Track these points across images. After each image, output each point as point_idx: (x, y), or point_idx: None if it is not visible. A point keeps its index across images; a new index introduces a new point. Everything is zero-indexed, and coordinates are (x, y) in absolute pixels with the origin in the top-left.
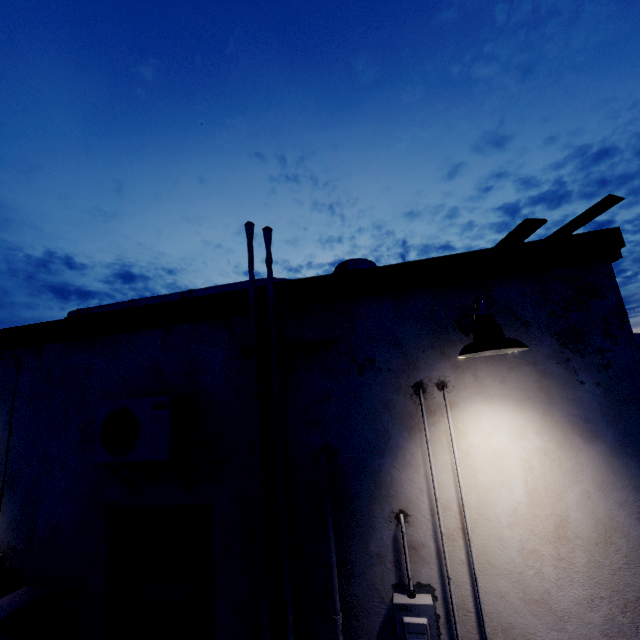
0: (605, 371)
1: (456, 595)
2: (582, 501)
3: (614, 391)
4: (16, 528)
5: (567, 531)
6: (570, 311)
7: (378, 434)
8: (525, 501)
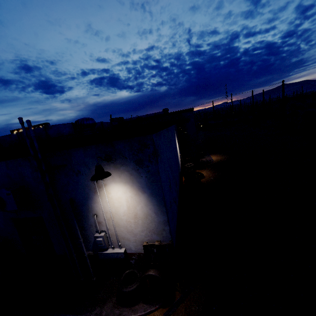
0: (148, 173)
1: (111, 232)
2: (141, 209)
3: (150, 179)
4: None
5: (137, 216)
6: (139, 153)
7: (85, 194)
8: (127, 209)
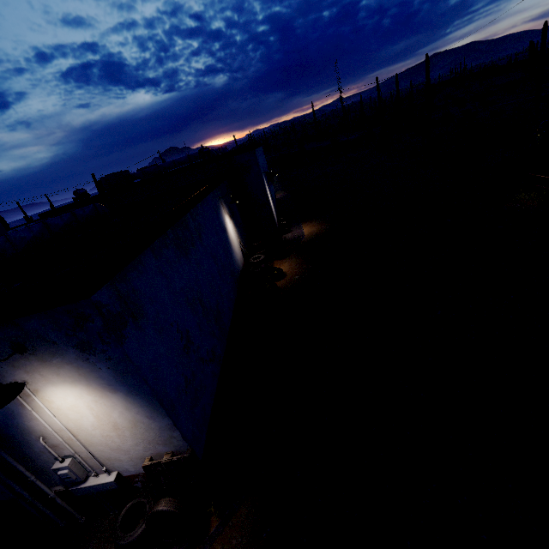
0: (110, 361)
1: (83, 455)
2: (121, 415)
3: (118, 370)
4: None
5: (119, 426)
6: (77, 332)
7: (5, 410)
8: (96, 420)
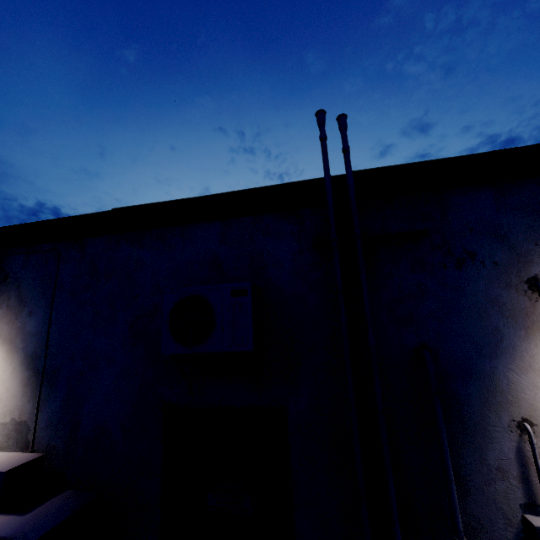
0: None
1: None
2: None
3: None
4: (56, 427)
5: None
6: None
7: (487, 333)
8: None
